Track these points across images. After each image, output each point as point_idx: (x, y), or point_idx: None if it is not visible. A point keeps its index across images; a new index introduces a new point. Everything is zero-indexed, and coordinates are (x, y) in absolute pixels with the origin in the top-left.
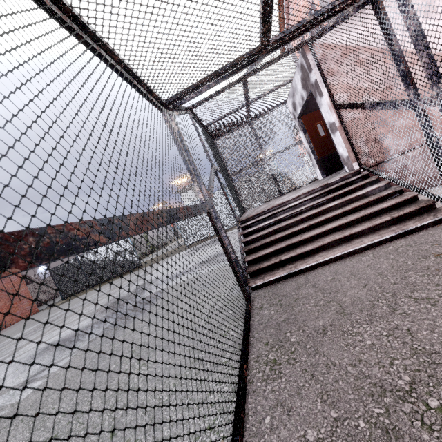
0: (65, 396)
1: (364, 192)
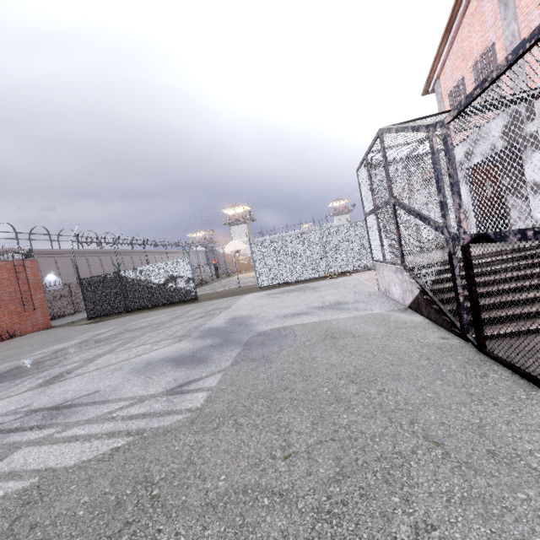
0: (281, 408)
1: None
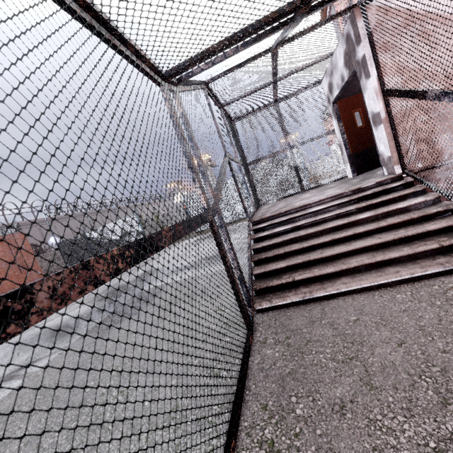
0: (35, 412)
1: (406, 205)
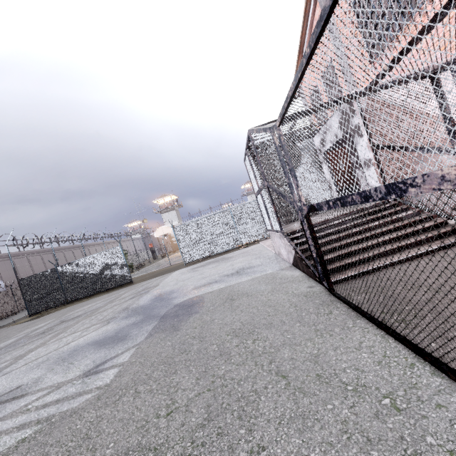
0: (175, 370)
1: (401, 216)
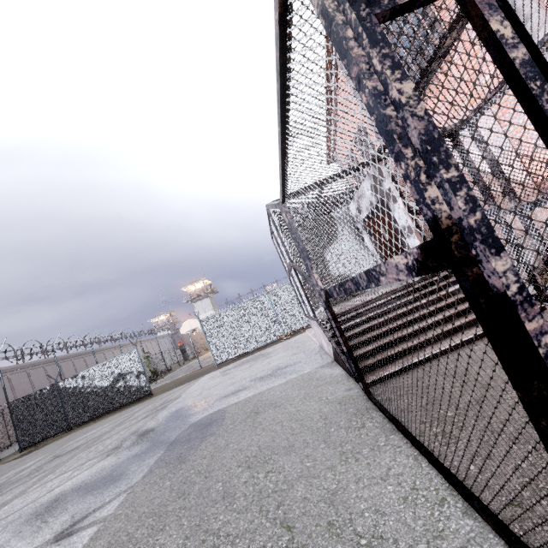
0: (164, 525)
1: (452, 290)
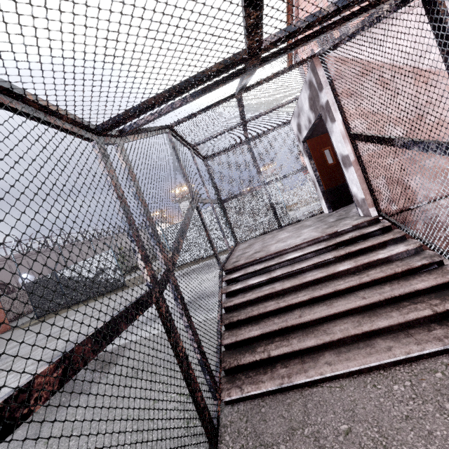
0: None
1: (388, 255)
